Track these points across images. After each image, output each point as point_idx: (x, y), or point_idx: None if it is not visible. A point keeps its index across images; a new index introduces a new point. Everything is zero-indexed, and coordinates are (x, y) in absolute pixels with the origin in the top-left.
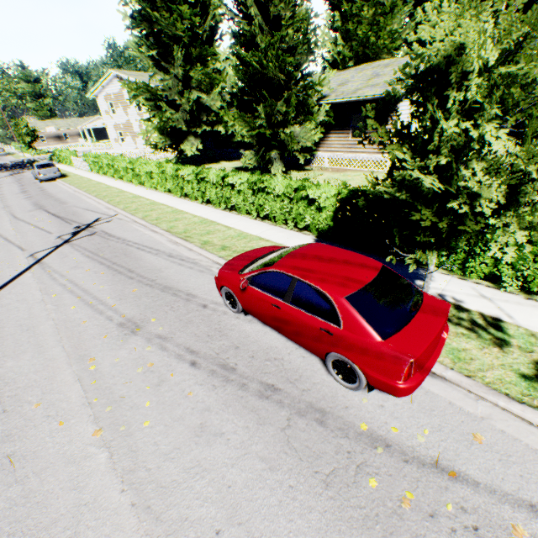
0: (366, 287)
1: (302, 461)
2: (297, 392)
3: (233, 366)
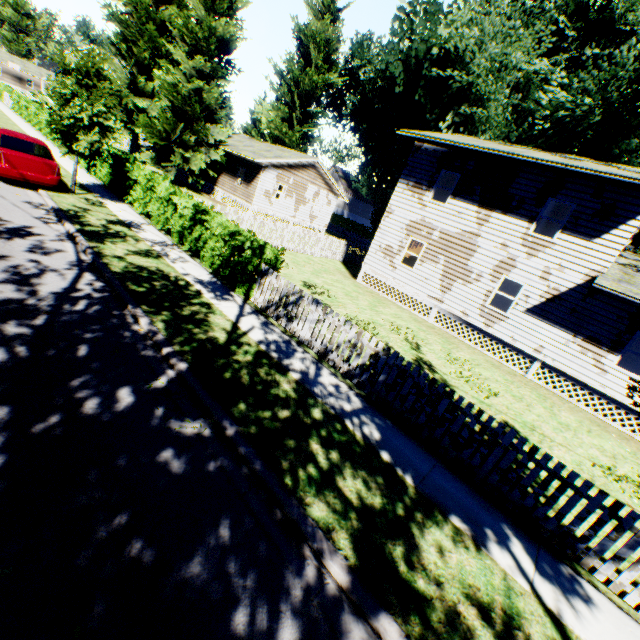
0: (20, 139)
1: None
2: None
3: None
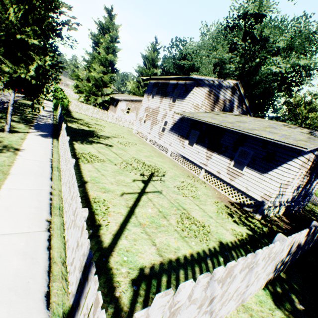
0: None
1: None
2: None
3: None
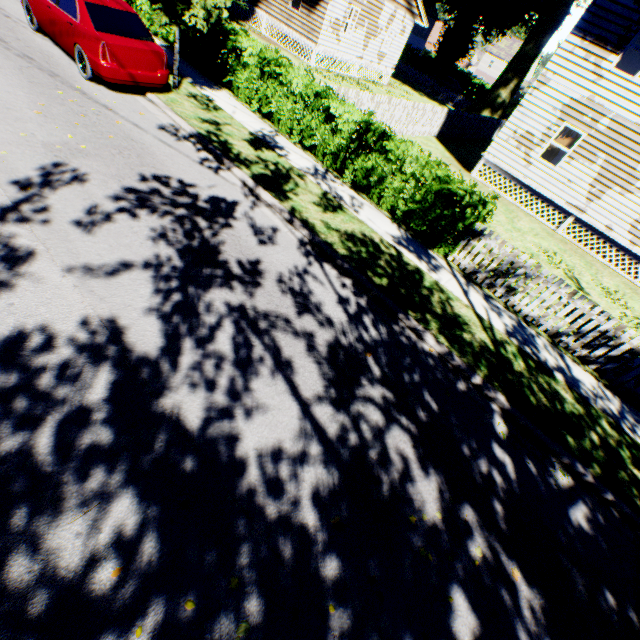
0: (107, 8)
1: (24, 76)
2: (48, 67)
3: (7, 43)
